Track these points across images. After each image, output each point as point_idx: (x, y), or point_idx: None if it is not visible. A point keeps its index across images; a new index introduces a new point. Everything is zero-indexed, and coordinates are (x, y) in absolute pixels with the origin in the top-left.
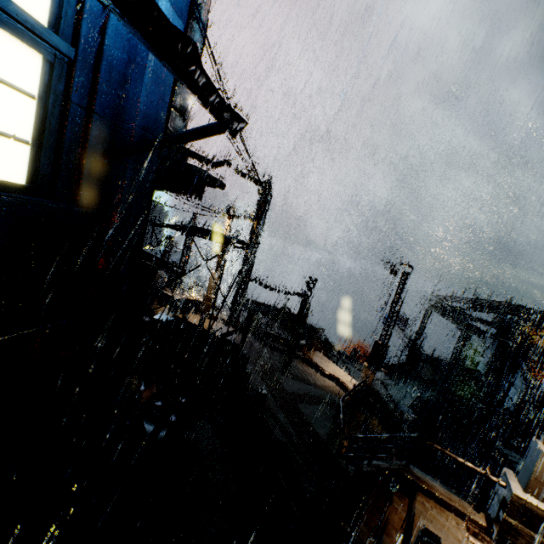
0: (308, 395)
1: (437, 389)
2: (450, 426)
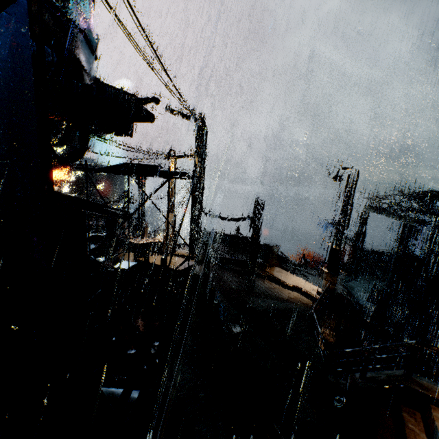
0: (278, 311)
1: (388, 279)
2: (405, 309)
